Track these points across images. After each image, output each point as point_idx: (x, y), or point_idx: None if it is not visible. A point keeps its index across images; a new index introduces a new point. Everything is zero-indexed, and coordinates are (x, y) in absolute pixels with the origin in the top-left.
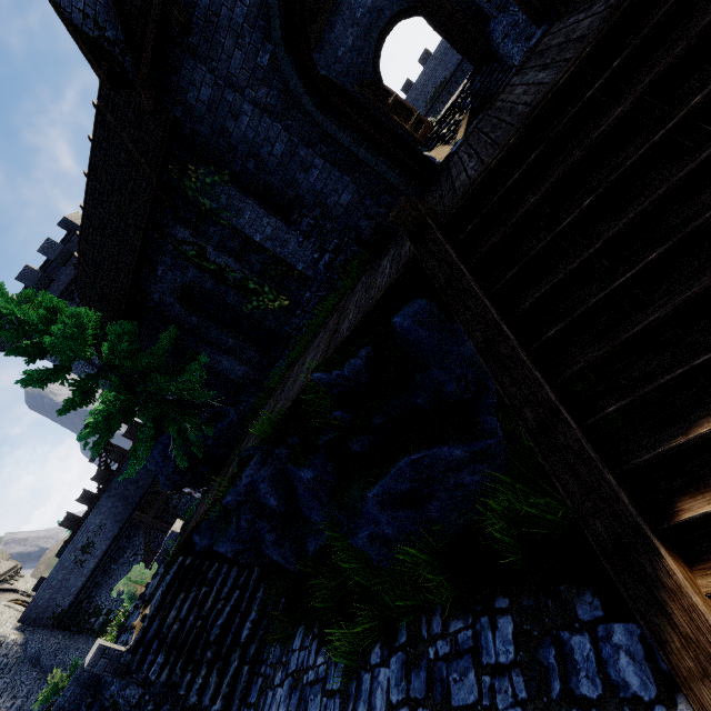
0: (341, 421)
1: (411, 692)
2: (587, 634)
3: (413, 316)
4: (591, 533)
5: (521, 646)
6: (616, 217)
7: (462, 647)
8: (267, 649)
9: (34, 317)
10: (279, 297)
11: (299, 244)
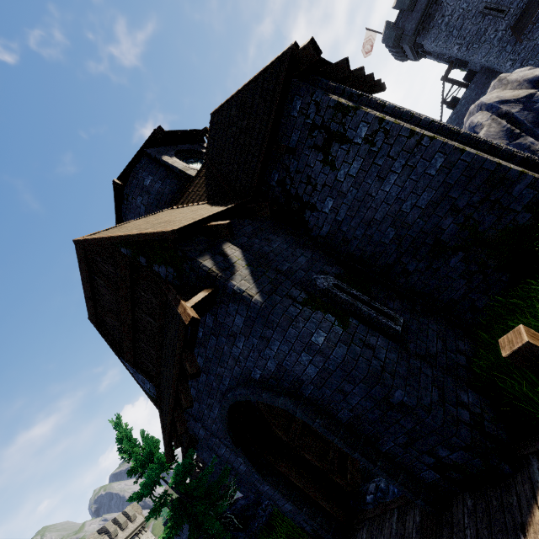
0: None
1: None
2: None
3: None
4: None
5: None
6: None
7: None
8: None
9: (139, 462)
10: None
11: None
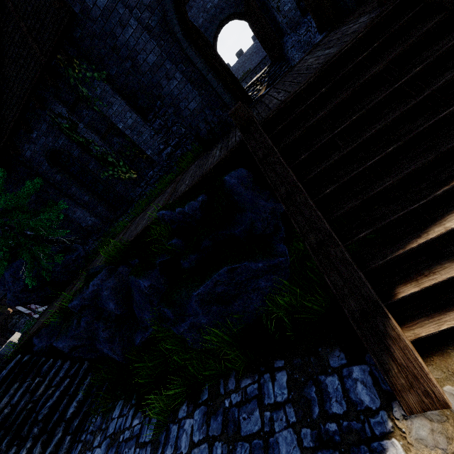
0: (175, 247)
1: (210, 432)
2: (336, 375)
3: (237, 178)
4: (347, 308)
5: (292, 388)
6: (369, 128)
7: (250, 395)
8: (90, 420)
9: None
10: (130, 171)
11: (151, 136)
